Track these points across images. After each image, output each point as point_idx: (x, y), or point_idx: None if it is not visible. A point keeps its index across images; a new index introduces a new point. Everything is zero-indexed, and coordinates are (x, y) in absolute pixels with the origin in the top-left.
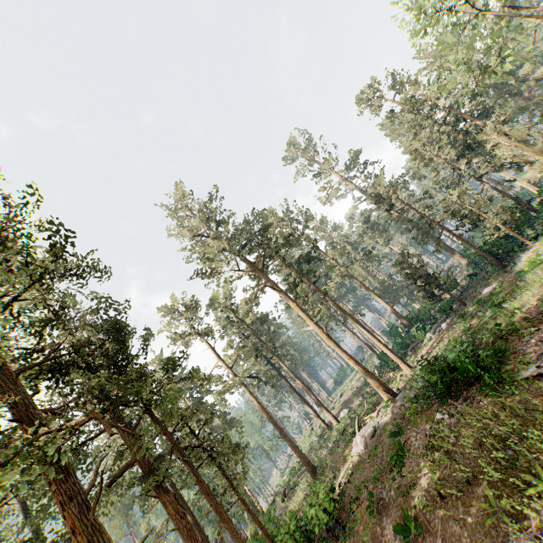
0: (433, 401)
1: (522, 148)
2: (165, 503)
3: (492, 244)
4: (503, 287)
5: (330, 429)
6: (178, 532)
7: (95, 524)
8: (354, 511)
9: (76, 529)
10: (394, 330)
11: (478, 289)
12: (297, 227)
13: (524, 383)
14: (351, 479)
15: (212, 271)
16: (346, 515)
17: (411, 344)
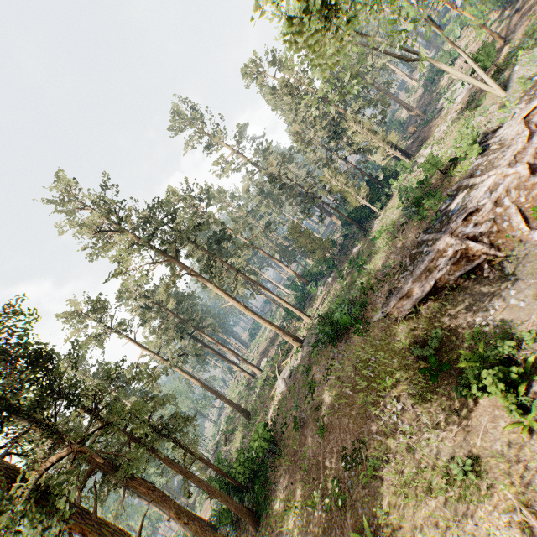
0: (328, 343)
1: (371, 136)
2: (136, 486)
3: (357, 213)
4: (364, 250)
5: (255, 378)
6: (153, 501)
7: (100, 521)
8: (284, 432)
9: (86, 531)
10: (294, 285)
11: (350, 248)
12: (199, 206)
13: (376, 324)
14: (279, 412)
15: (127, 270)
16: (279, 437)
17: (308, 297)
